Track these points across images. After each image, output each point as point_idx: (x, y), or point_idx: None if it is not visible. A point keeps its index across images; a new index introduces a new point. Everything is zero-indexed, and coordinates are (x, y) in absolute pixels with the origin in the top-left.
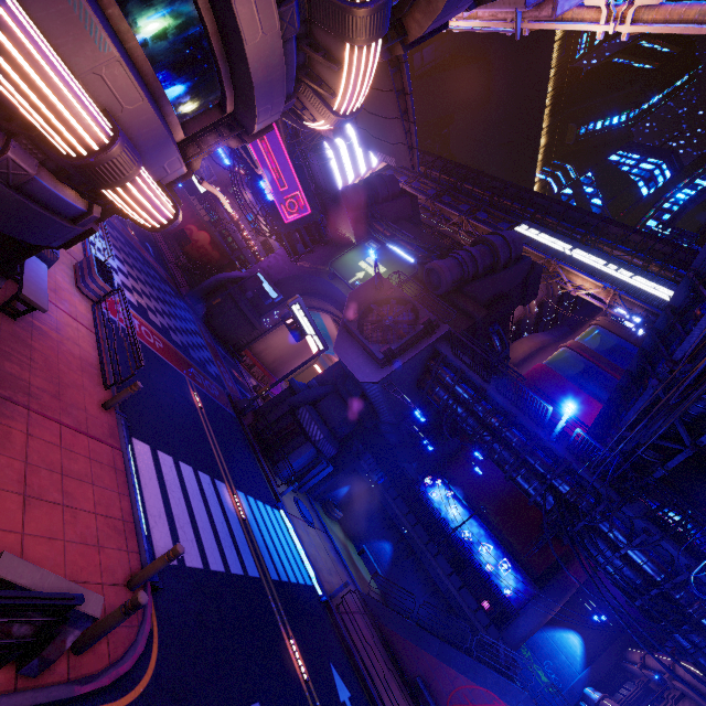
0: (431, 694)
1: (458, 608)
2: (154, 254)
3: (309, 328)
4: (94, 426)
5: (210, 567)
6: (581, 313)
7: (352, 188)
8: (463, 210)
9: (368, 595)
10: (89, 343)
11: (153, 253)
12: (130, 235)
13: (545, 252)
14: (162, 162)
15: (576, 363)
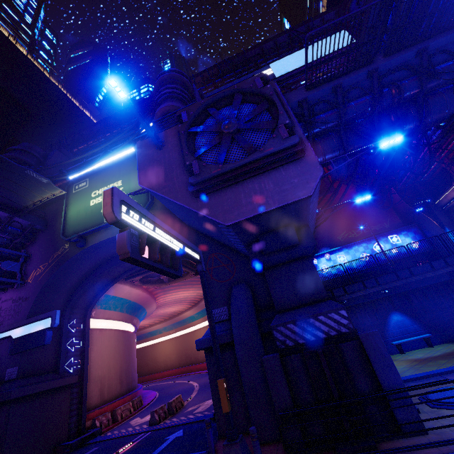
0: None
1: None
2: None
3: (169, 240)
4: None
5: None
6: None
7: None
8: None
9: None
10: None
11: None
12: None
13: None
14: None
15: None
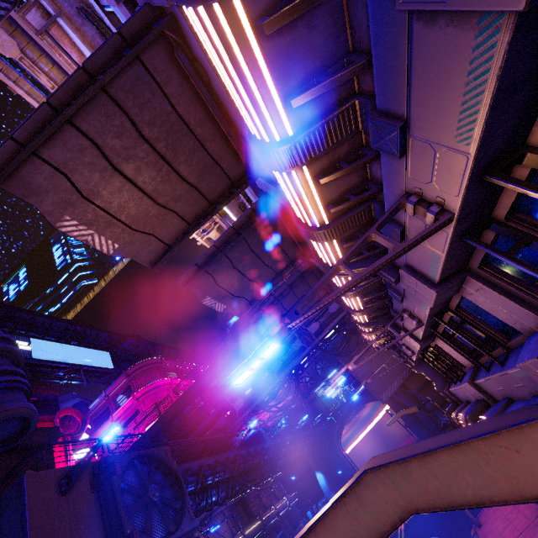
0: None
1: None
2: None
3: None
4: None
5: None
6: None
7: None
8: None
9: None
10: None
11: None
12: None
13: None
14: None
15: None
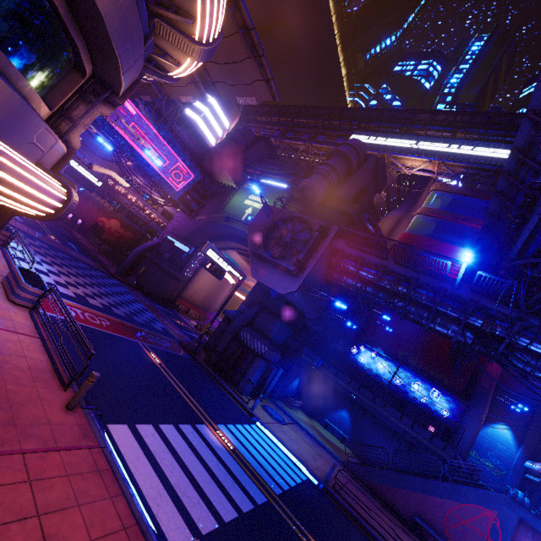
0: (429, 524)
1: (416, 442)
2: (78, 249)
3: (226, 265)
4: (62, 435)
5: (224, 520)
6: (417, 186)
7: (218, 146)
8: (306, 138)
9: (348, 461)
10: (36, 350)
11: (77, 248)
12: (52, 240)
13: (377, 149)
14: (29, 137)
15: (430, 223)
